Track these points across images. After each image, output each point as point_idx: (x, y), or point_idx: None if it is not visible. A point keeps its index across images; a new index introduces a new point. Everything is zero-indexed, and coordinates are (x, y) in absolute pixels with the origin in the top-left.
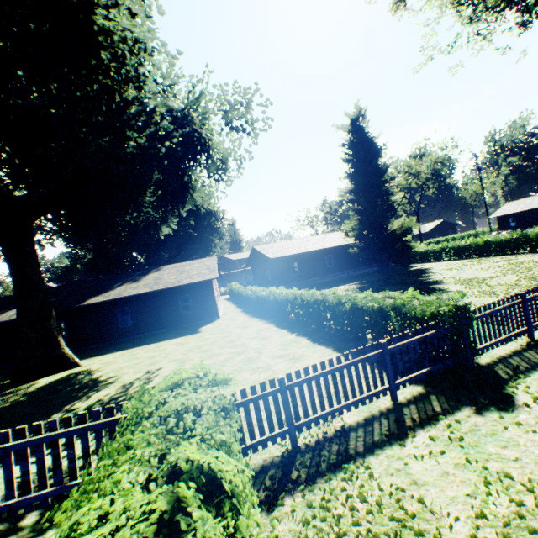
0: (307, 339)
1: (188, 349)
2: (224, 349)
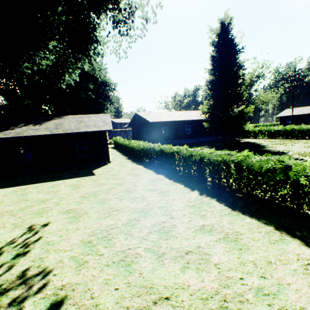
0: (217, 201)
1: (83, 195)
2: (124, 202)
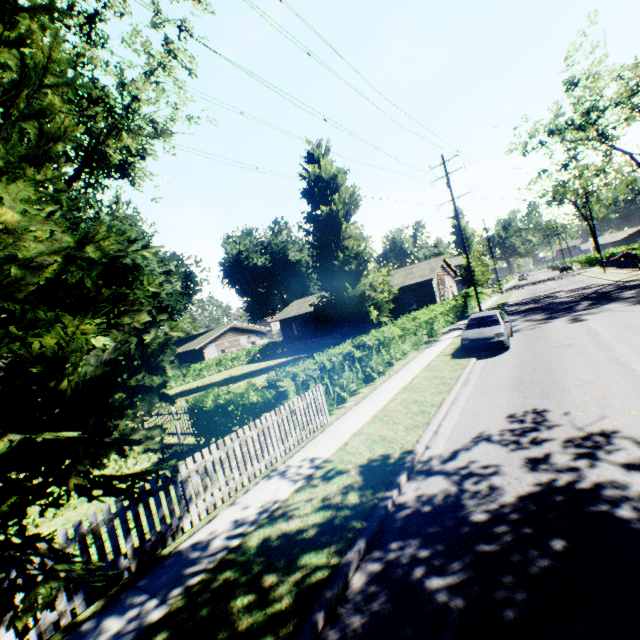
0: None
1: None
2: None
